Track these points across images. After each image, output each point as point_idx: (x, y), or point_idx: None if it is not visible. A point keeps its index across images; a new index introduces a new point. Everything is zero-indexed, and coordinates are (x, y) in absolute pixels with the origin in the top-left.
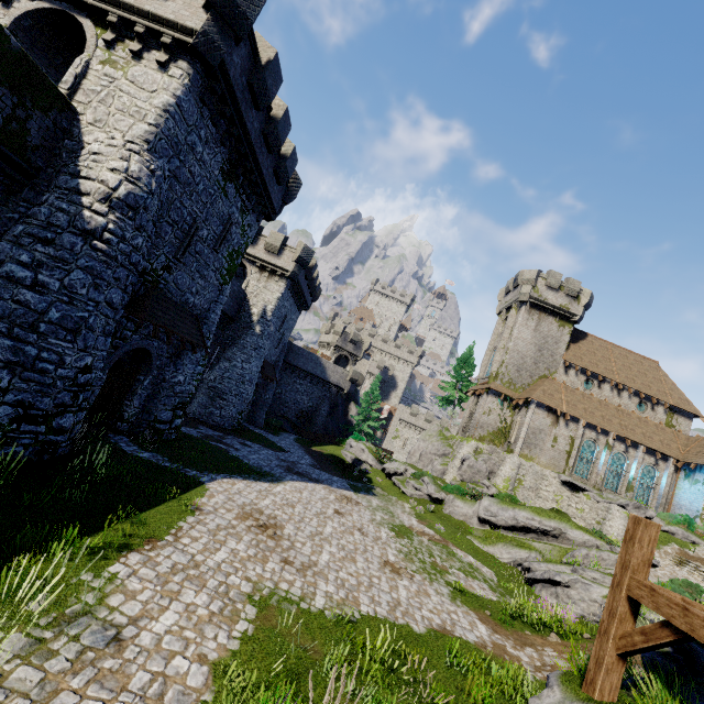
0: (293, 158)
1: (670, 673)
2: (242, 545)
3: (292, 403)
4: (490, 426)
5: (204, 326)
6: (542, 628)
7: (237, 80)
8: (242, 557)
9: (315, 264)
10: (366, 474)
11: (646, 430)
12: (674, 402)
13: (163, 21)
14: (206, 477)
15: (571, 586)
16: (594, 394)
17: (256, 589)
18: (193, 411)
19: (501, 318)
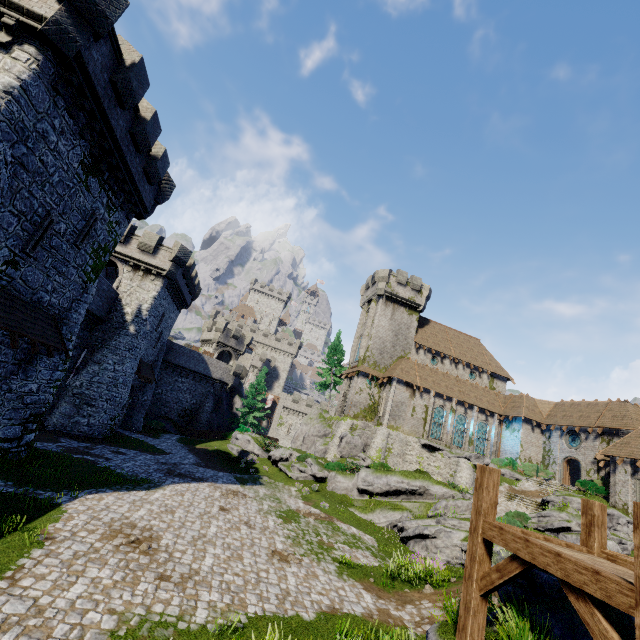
0: (164, 160)
1: (519, 599)
2: (107, 570)
3: (173, 402)
4: (362, 404)
5: (63, 326)
6: (418, 582)
7: (97, 76)
8: (106, 585)
9: (193, 264)
10: (253, 464)
11: (477, 394)
12: (493, 369)
13: (4, 1)
14: (64, 497)
15: (437, 537)
16: (439, 368)
17: (122, 621)
18: (53, 423)
19: (364, 310)
